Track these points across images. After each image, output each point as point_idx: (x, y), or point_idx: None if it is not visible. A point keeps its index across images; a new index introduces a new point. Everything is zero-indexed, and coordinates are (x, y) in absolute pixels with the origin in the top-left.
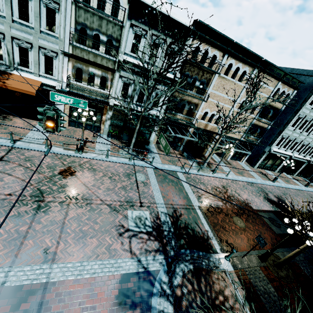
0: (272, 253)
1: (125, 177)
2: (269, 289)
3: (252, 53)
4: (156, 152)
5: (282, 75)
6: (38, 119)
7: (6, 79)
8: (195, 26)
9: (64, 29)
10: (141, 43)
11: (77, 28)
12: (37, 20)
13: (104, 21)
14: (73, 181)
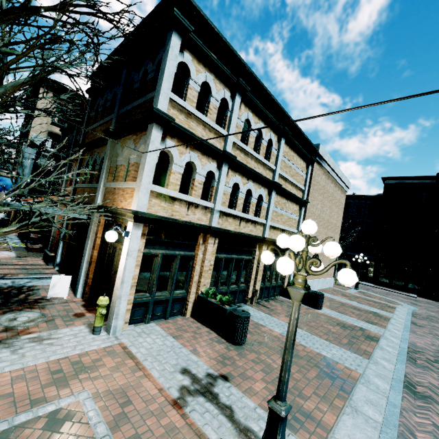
0: None
1: None
2: None
3: None
4: None
5: None
6: None
7: None
8: None
9: None
10: None
11: None
12: None
13: None
14: None
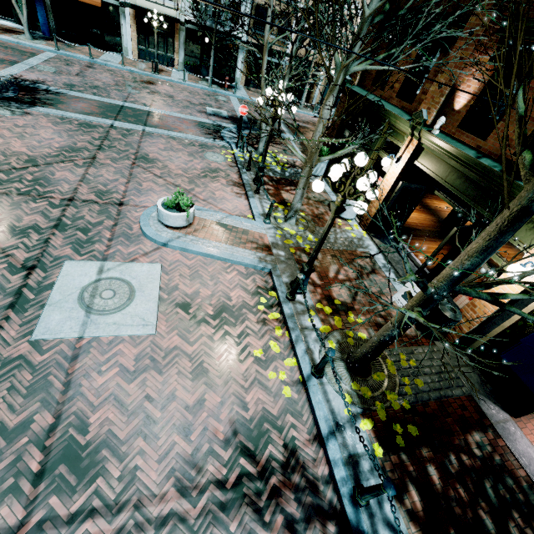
0: None
1: (205, 95)
2: None
3: None
4: (244, 90)
5: None
6: (106, 49)
7: None
8: None
9: None
10: None
11: None
12: None
13: None
14: (155, 87)
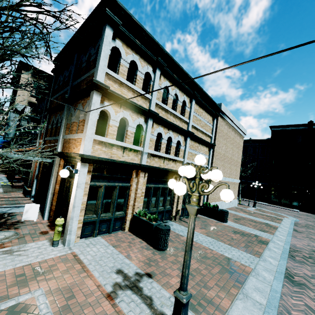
0: None
1: None
2: None
3: None
4: None
5: None
6: None
7: None
8: None
9: None
10: None
11: None
12: None
13: None
14: None
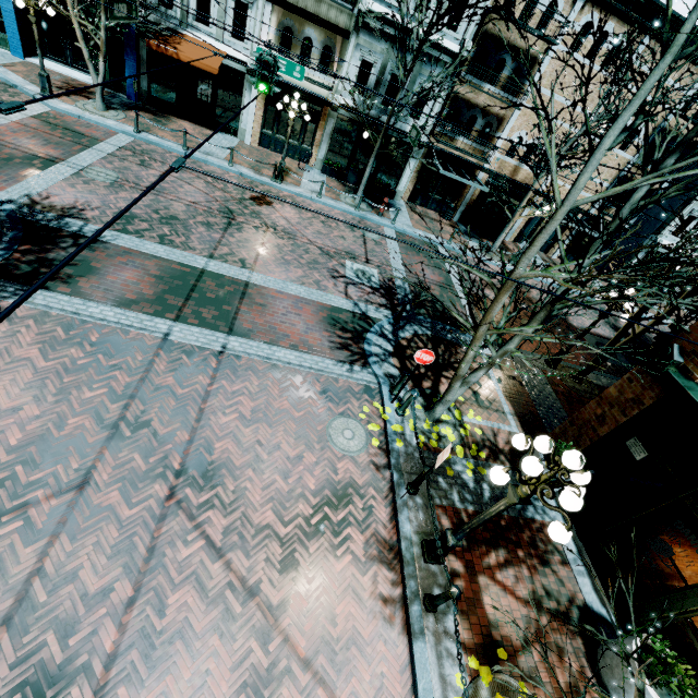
0: (568, 351)
1: (346, 227)
2: (544, 388)
3: None
4: (406, 212)
5: None
6: (214, 128)
7: (178, 44)
8: None
9: None
10: None
11: None
12: None
13: None
14: (270, 211)
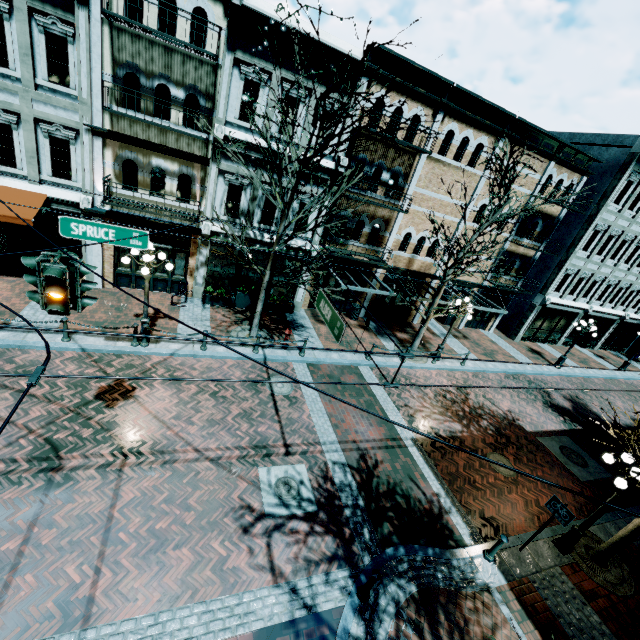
0: (584, 533)
1: (247, 389)
2: (588, 619)
3: (492, 106)
4: (311, 326)
5: (555, 148)
6: None
7: None
8: (372, 57)
9: (89, 78)
10: (259, 99)
11: (117, 75)
12: (27, 62)
13: (176, 56)
14: (130, 411)
